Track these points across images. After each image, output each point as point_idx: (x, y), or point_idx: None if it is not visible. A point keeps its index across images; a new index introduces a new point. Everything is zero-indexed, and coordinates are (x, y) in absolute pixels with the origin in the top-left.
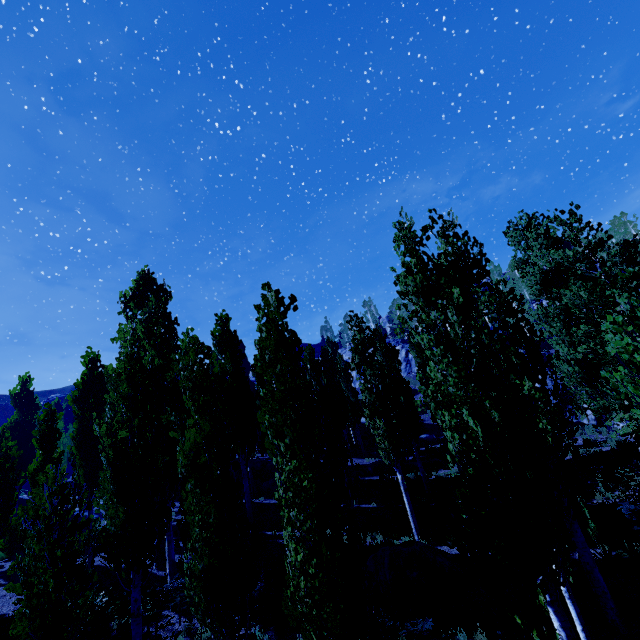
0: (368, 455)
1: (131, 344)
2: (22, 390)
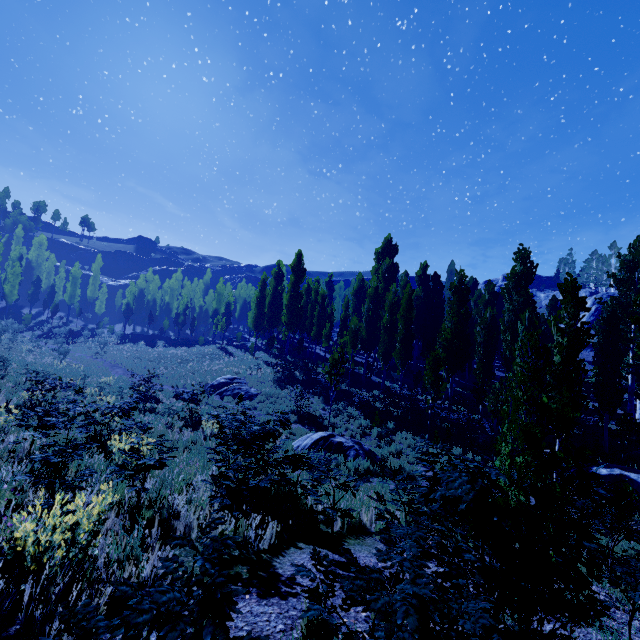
0: None
1: (375, 283)
2: (329, 281)
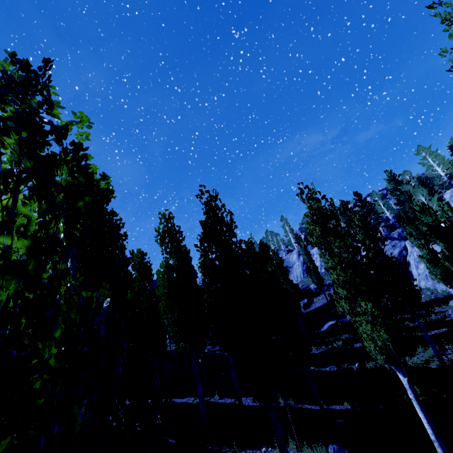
0: (312, 343)
1: None
2: None
